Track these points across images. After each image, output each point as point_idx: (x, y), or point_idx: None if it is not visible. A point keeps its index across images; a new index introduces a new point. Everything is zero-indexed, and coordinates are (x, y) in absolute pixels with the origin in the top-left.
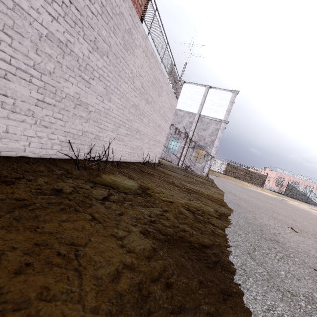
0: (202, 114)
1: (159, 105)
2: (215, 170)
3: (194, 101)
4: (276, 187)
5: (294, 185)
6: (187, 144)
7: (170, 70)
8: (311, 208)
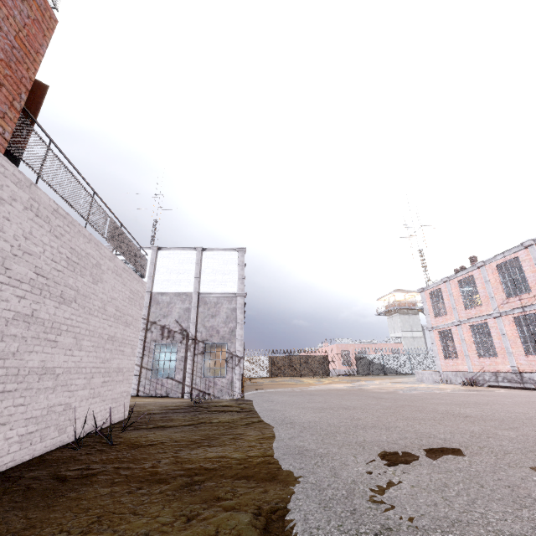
0: (203, 292)
1: (101, 299)
2: (255, 375)
3: (184, 274)
4: (345, 367)
5: (363, 355)
6: (192, 350)
7: (112, 234)
8: (394, 381)
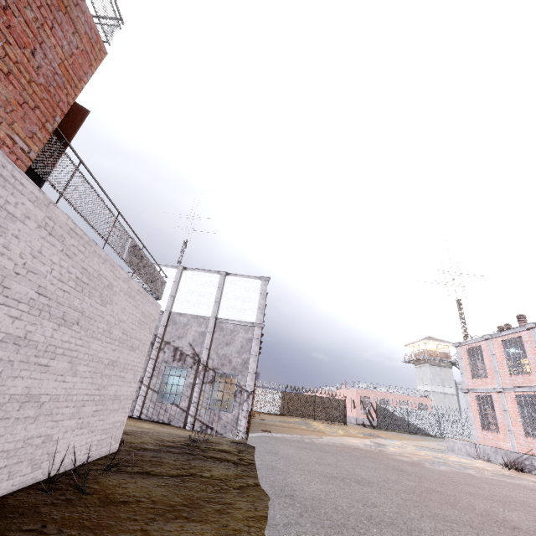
0: (221, 317)
1: (108, 322)
2: (266, 409)
3: (205, 296)
4: (363, 416)
5: (385, 406)
6: (201, 377)
7: (131, 255)
8: (419, 445)
